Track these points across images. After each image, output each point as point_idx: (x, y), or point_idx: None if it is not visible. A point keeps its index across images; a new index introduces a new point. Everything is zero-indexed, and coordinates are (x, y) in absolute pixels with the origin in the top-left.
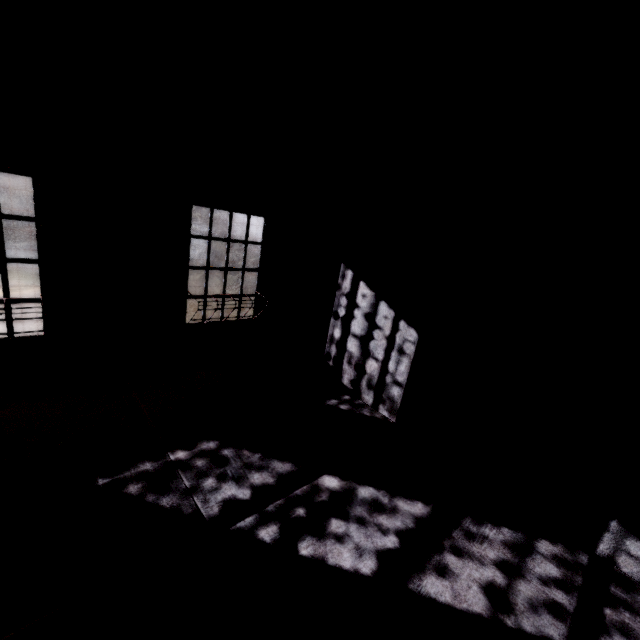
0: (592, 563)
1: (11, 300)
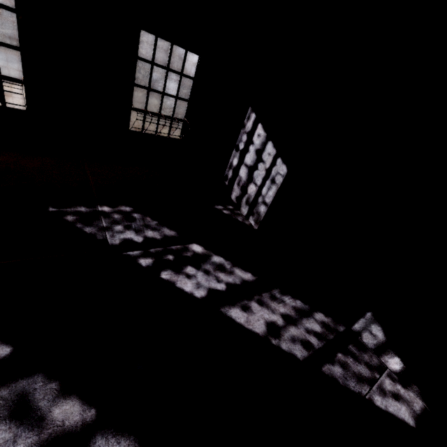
0: (345, 332)
1: (2, 77)
